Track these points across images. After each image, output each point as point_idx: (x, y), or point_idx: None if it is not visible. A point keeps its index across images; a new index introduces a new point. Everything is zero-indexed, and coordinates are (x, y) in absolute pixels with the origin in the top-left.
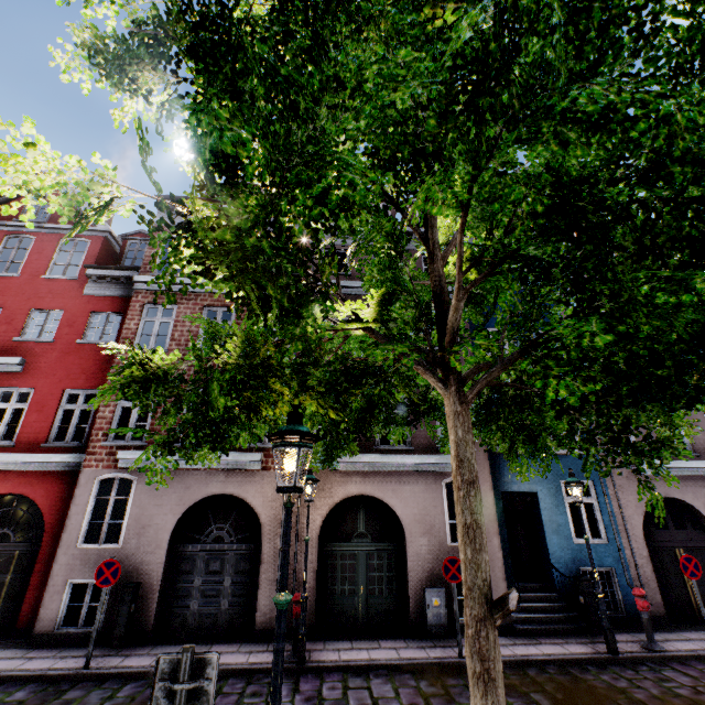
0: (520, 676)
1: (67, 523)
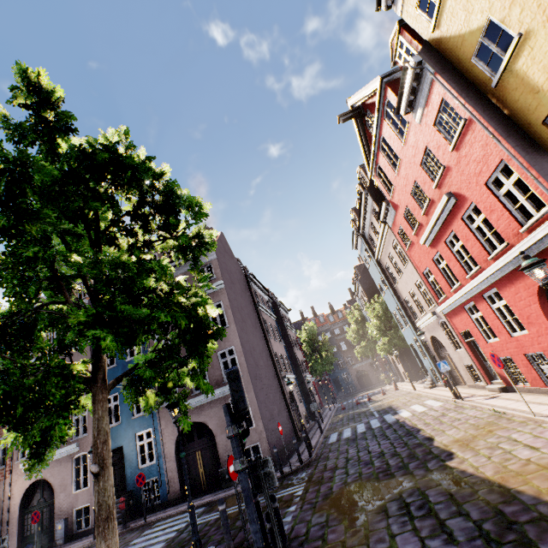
0: None
1: None
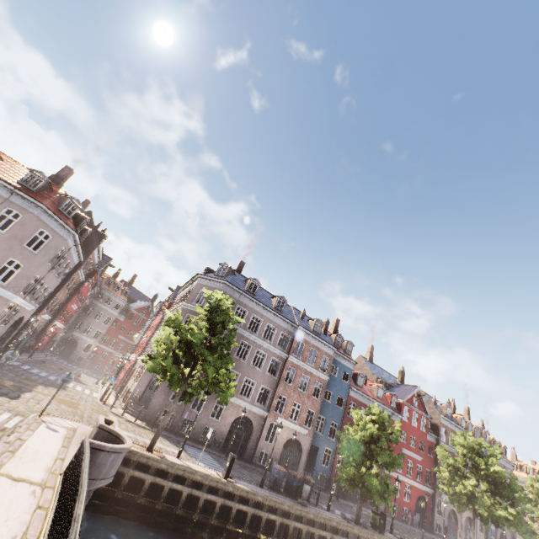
0: None
1: (435, 508)
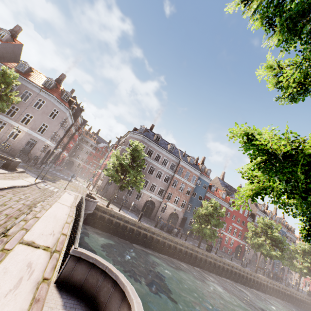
0: None
1: (246, 251)
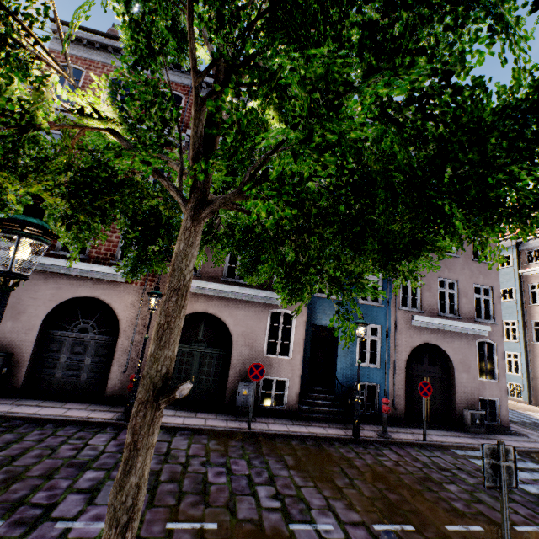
0: (284, 444)
1: None
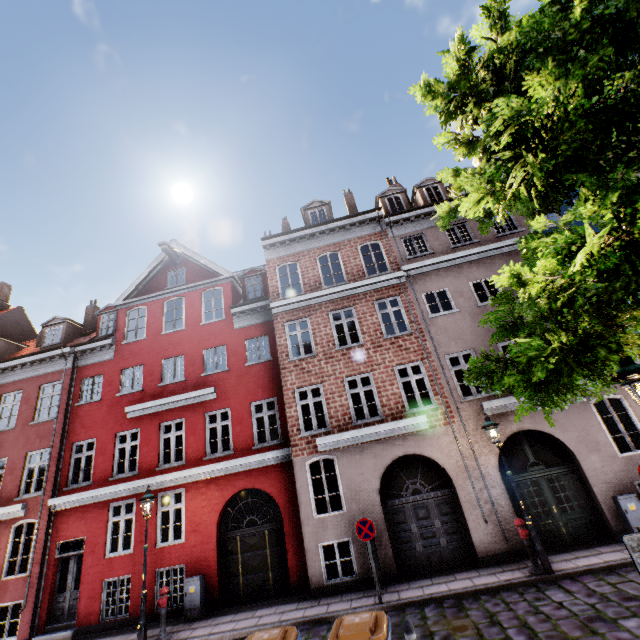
0: None
1: (300, 502)
